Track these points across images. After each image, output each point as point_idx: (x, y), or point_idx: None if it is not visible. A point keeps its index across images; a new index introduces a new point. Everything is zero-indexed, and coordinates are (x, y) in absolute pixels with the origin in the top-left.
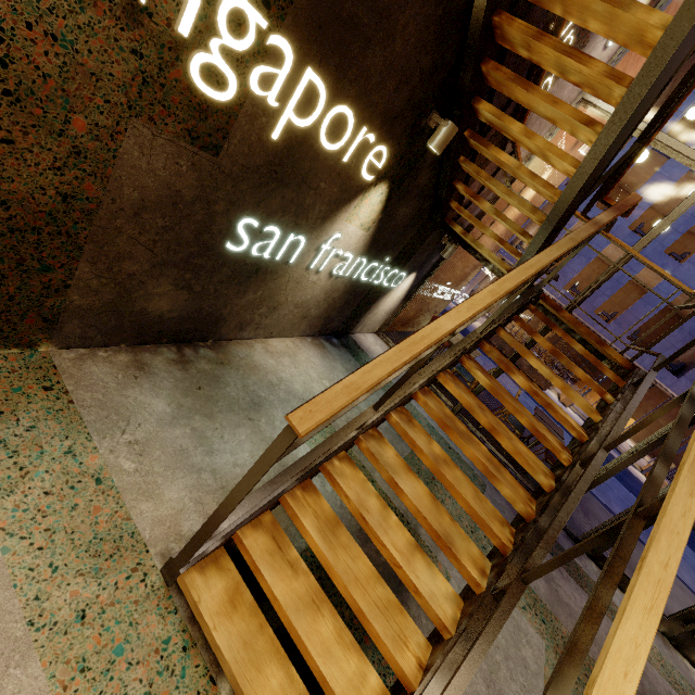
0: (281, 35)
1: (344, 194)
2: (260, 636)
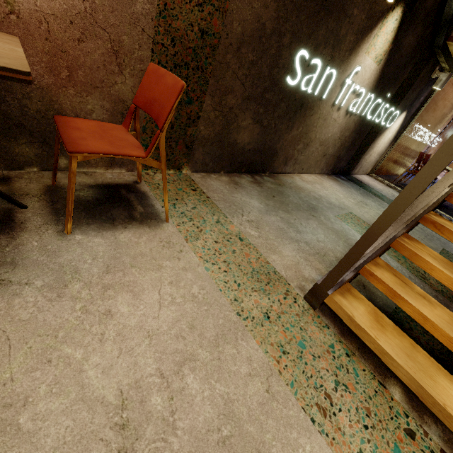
0: None
1: (368, 22)
2: (416, 353)
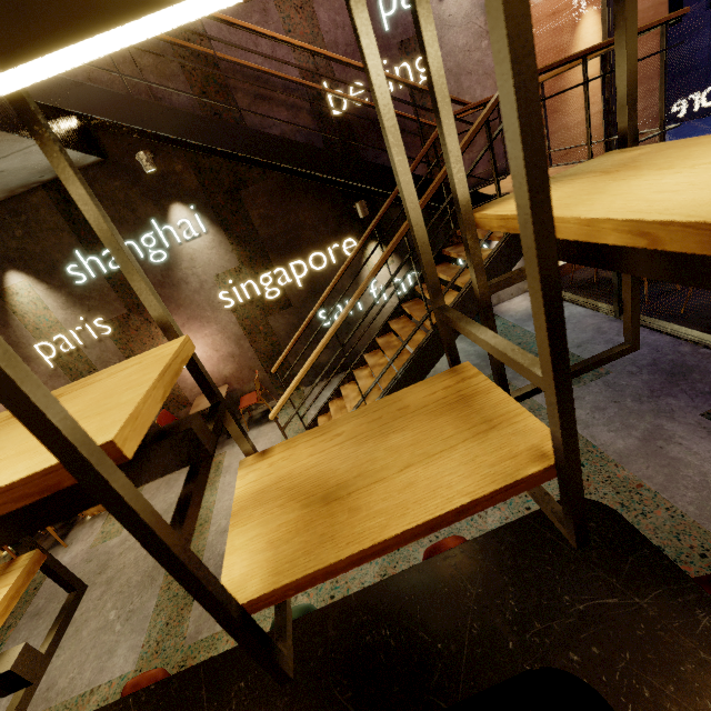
0: (276, 269)
1: (354, 268)
2: None
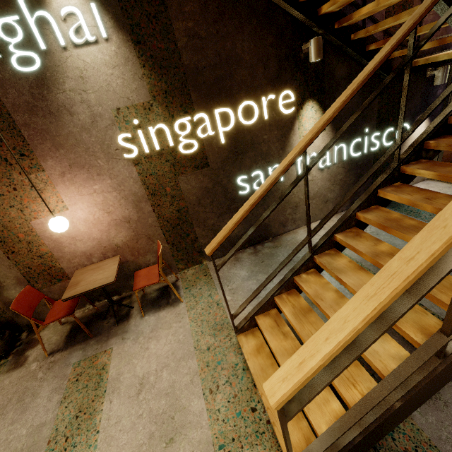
0: (197, 114)
1: (284, 129)
2: (270, 368)
